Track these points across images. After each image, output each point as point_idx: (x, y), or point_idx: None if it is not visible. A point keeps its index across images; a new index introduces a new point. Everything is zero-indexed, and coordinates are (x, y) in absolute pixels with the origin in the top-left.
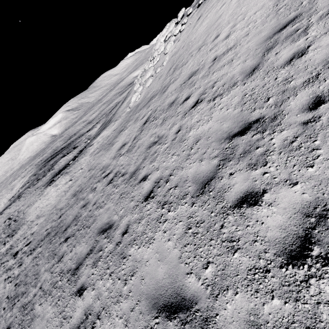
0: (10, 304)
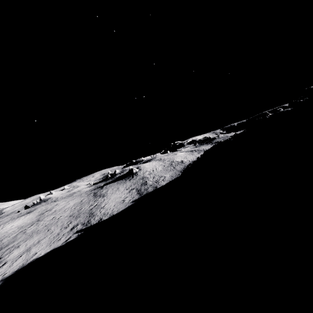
0: None
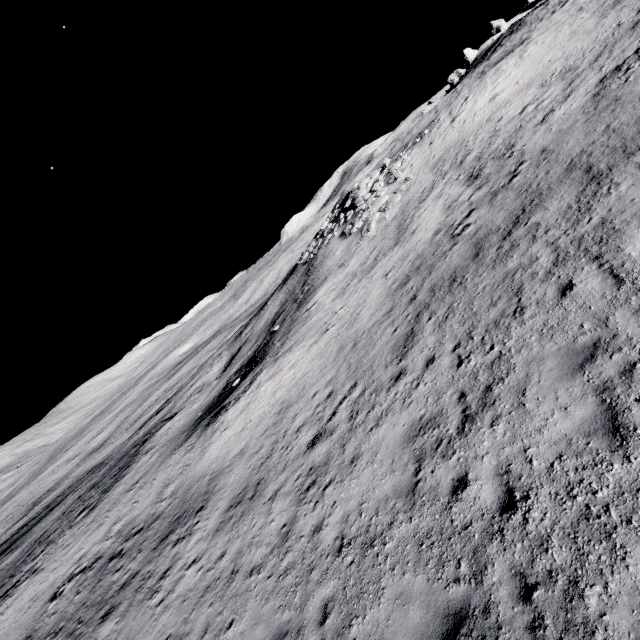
0: (499, 330)
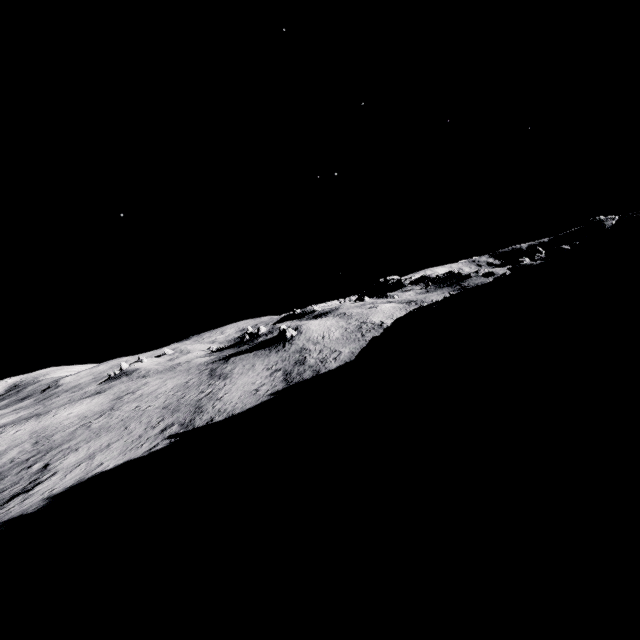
0: None
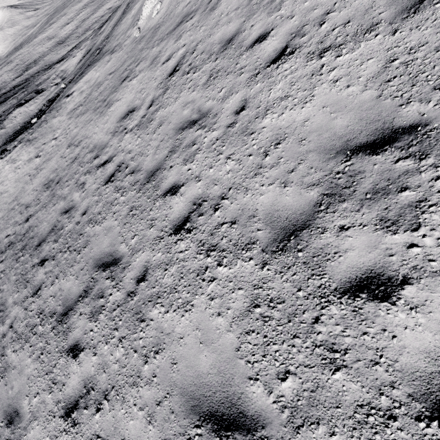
0: None
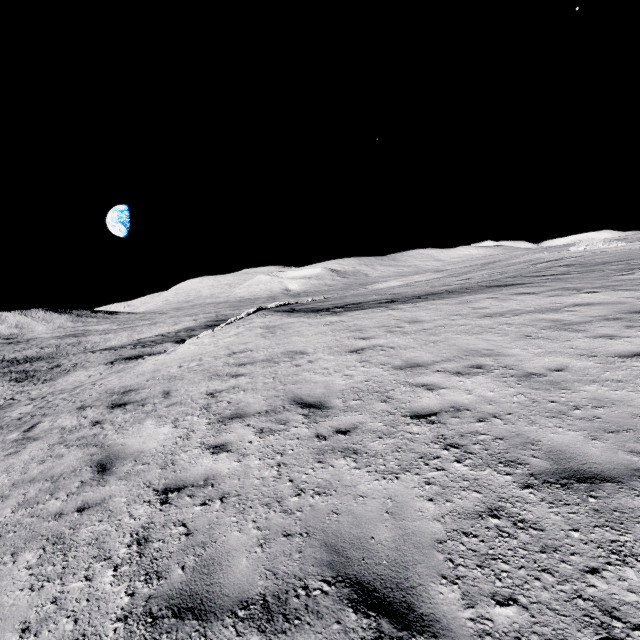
0: None
